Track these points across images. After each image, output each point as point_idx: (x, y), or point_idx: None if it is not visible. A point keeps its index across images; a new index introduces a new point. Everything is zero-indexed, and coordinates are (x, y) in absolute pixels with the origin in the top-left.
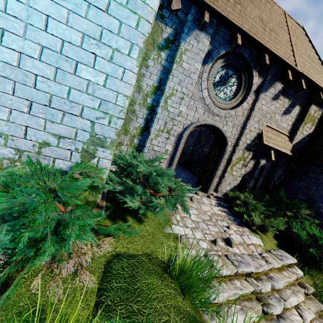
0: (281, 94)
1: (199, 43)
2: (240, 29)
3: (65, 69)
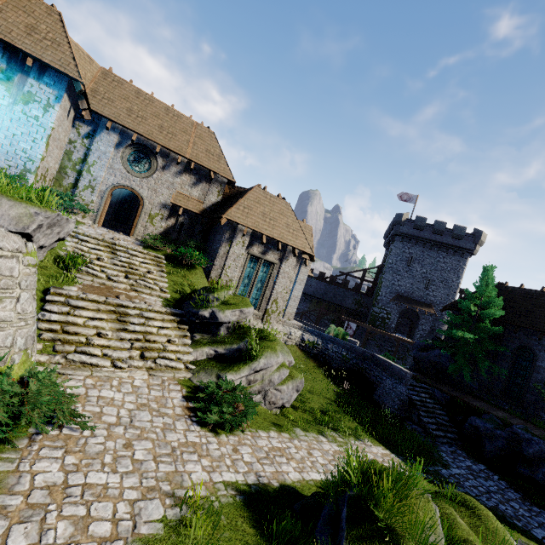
0: (186, 172)
1: (110, 137)
2: (135, 132)
3: (14, 143)
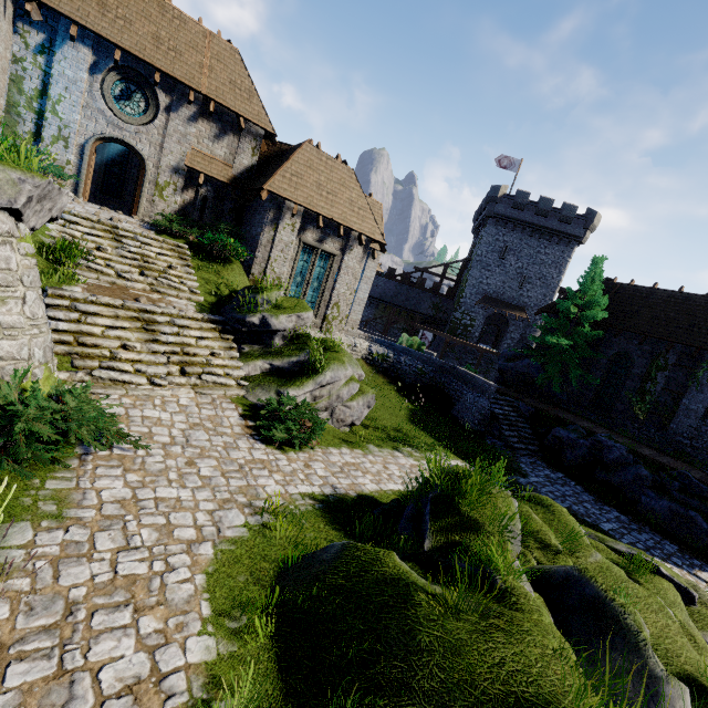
0: (203, 118)
1: (79, 53)
2: (118, 45)
3: None
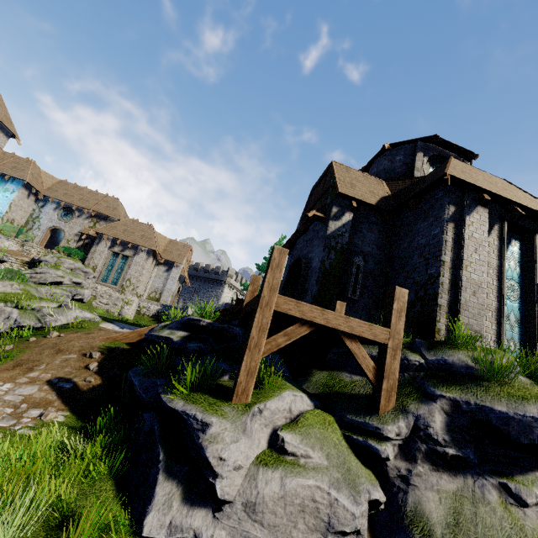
0: (92, 218)
1: (52, 205)
2: (63, 201)
3: None
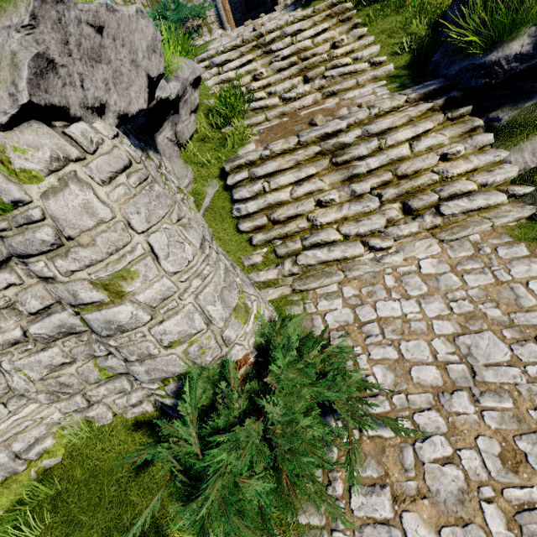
0: None
1: None
2: None
3: None
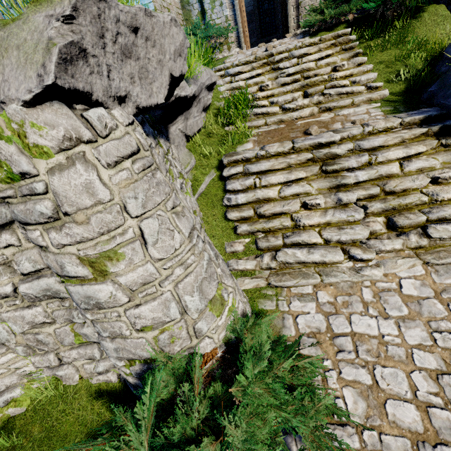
0: None
1: None
2: None
3: None
